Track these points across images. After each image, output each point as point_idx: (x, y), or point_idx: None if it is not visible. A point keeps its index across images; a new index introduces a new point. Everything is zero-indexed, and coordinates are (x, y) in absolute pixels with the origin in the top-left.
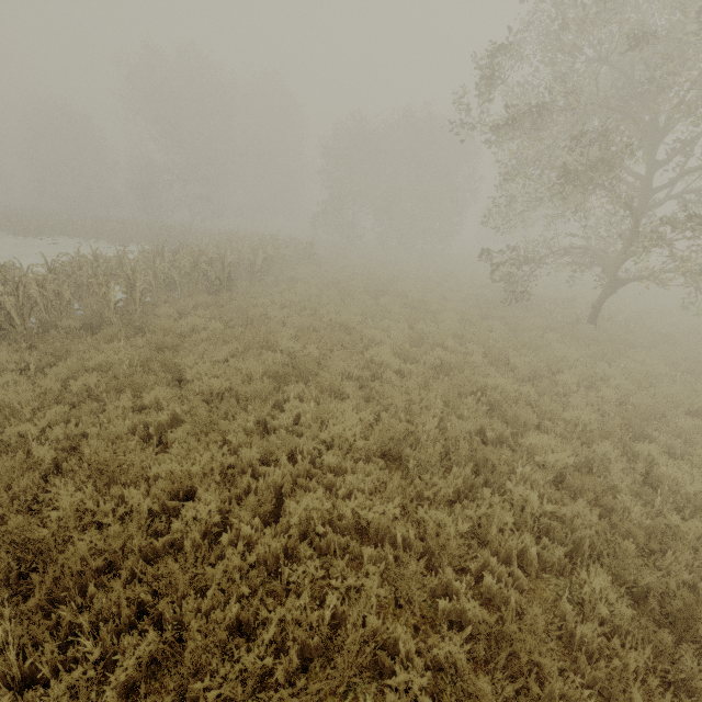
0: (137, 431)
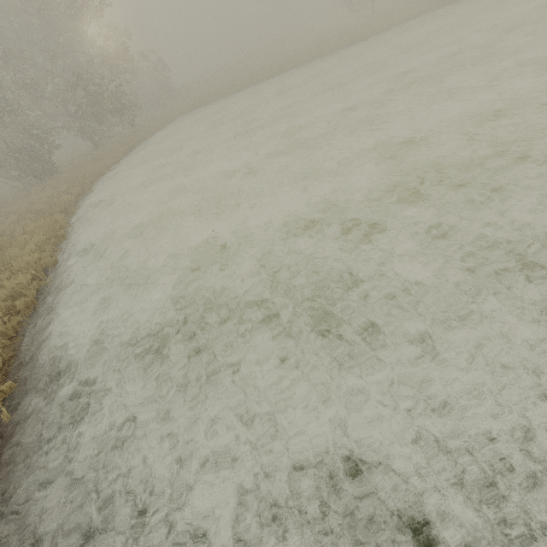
0: None
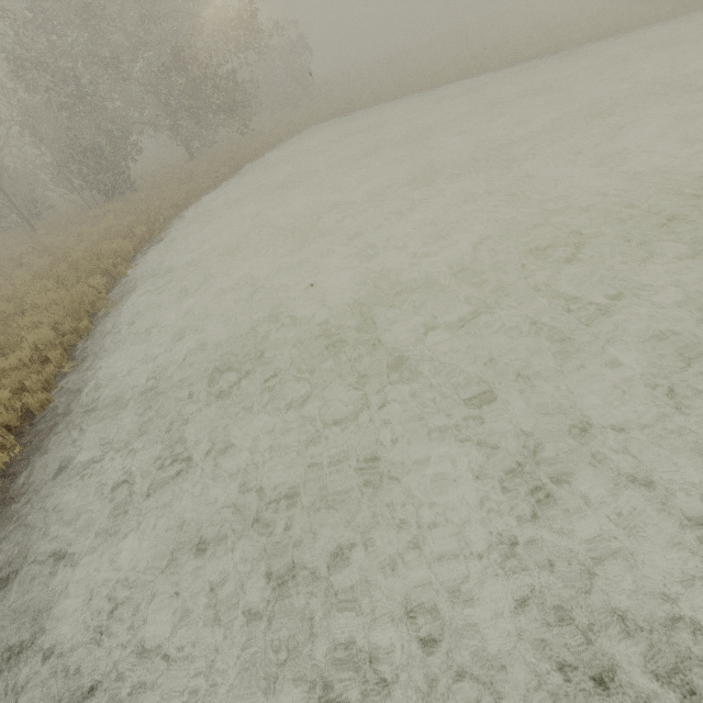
0: None
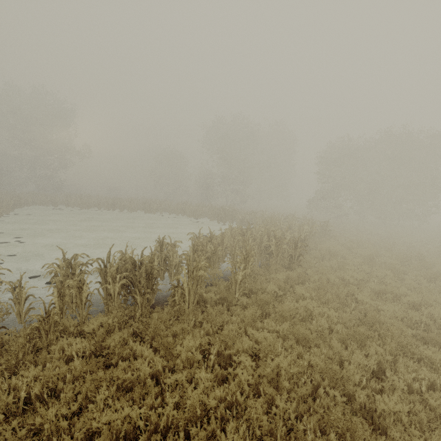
0: None
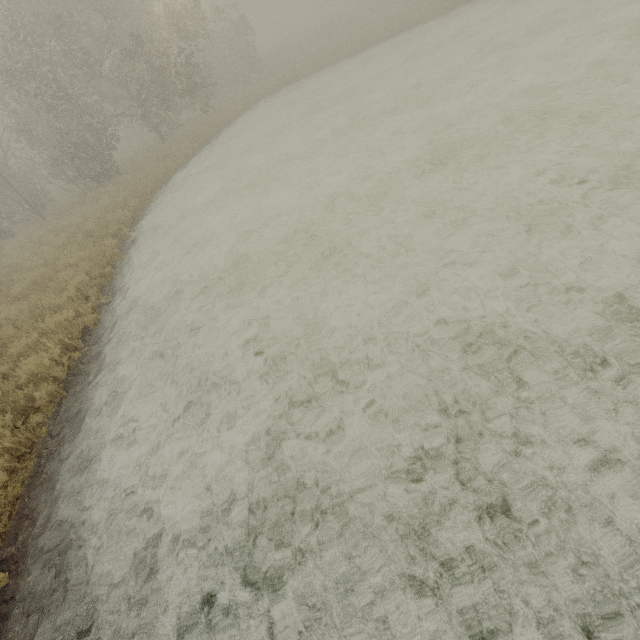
0: None
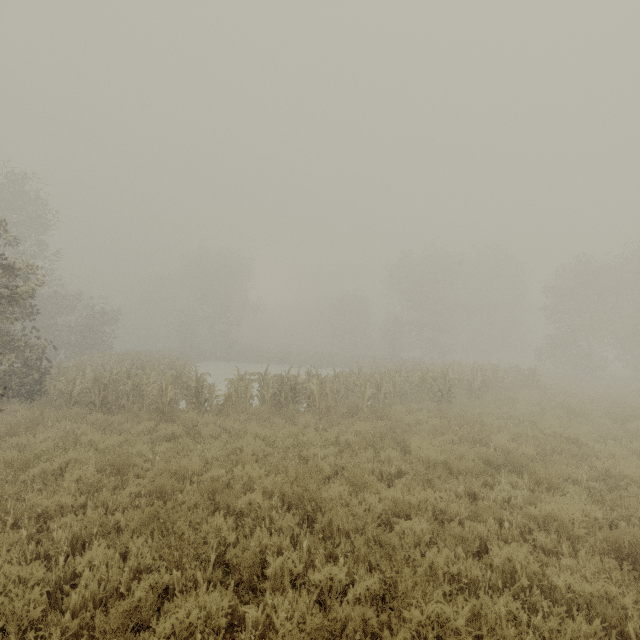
0: (375, 472)
